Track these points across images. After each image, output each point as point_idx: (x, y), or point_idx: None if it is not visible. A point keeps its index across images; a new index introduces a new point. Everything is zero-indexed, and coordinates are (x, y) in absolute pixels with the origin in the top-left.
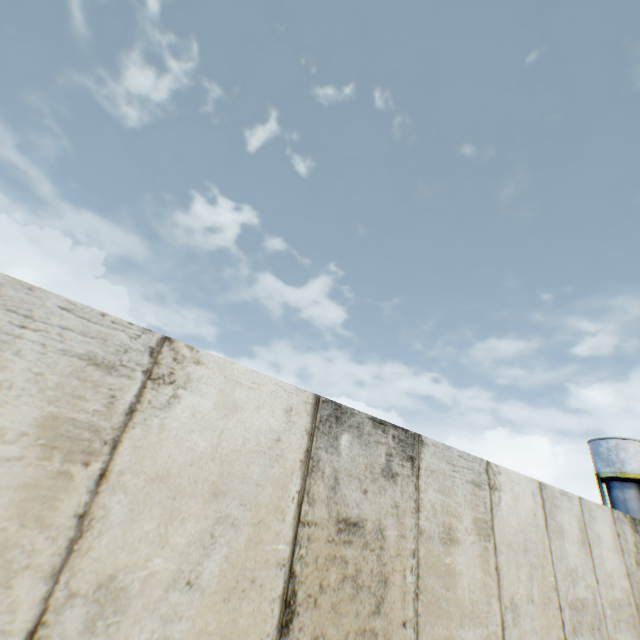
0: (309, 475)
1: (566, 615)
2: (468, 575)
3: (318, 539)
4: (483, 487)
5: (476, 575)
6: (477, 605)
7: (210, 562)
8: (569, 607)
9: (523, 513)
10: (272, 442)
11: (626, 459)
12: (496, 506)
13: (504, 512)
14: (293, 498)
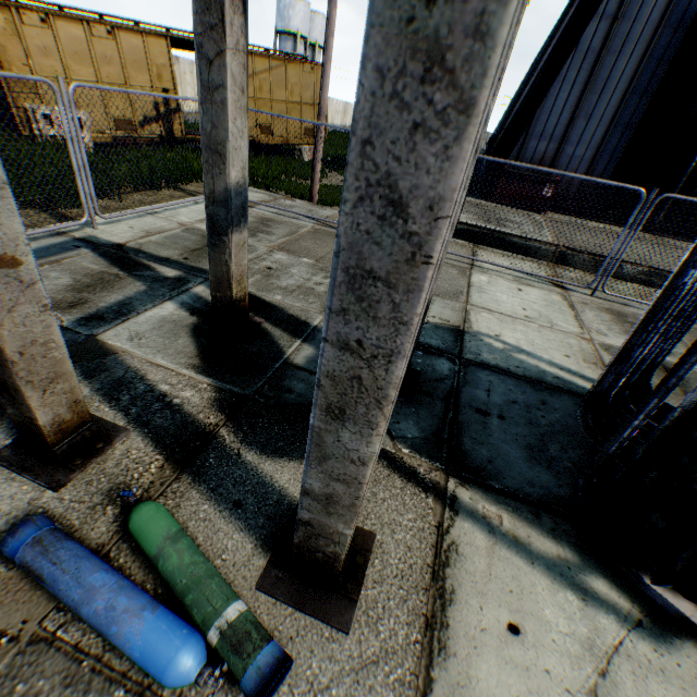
0: None
1: None
2: None
3: None
4: None
5: None
6: None
7: None
8: None
9: None
10: None
11: (293, 18)
12: None
13: None
14: None
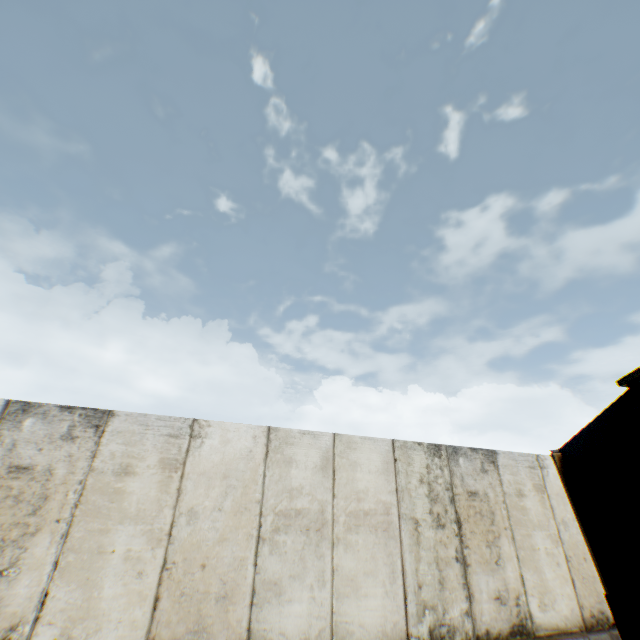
0: None
1: None
2: None
3: None
4: None
5: None
6: None
7: None
8: None
9: None
10: None
11: None
12: None
13: None
14: None
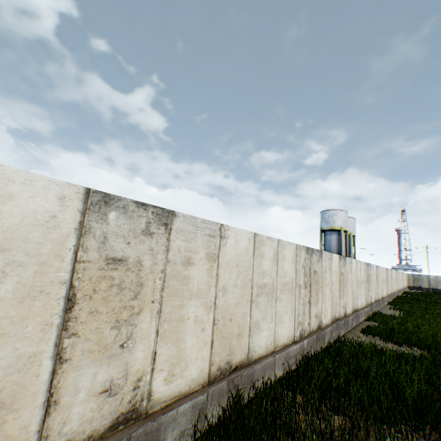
0: (83, 236)
1: (255, 291)
2: (198, 279)
3: (92, 269)
4: (216, 237)
5: (203, 278)
6: (201, 291)
7: (6, 286)
8: (258, 287)
9: (240, 249)
10: (49, 218)
11: (336, 220)
12: (223, 246)
13: (228, 249)
14: (70, 249)
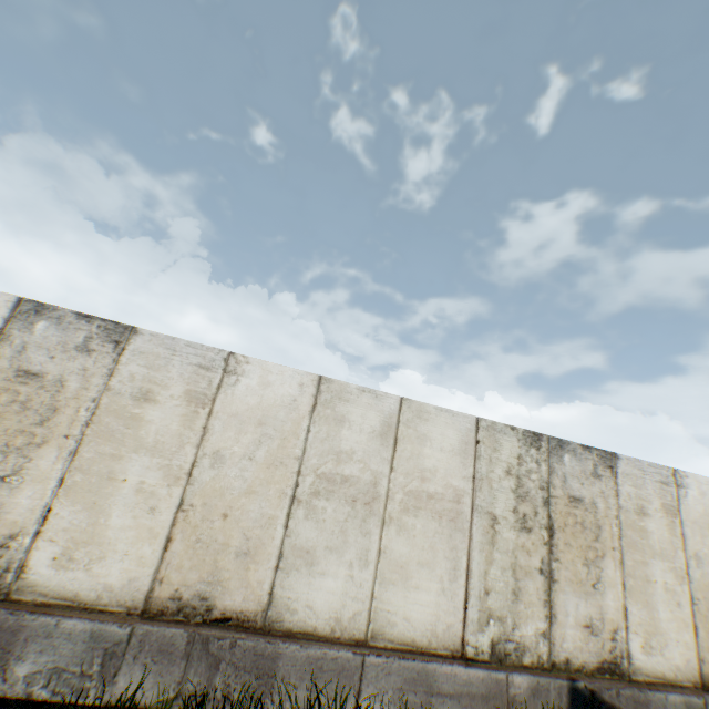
0: None
1: None
2: None
3: None
4: None
5: None
6: None
7: None
8: None
9: None
10: None
11: None
12: None
13: None
14: None
